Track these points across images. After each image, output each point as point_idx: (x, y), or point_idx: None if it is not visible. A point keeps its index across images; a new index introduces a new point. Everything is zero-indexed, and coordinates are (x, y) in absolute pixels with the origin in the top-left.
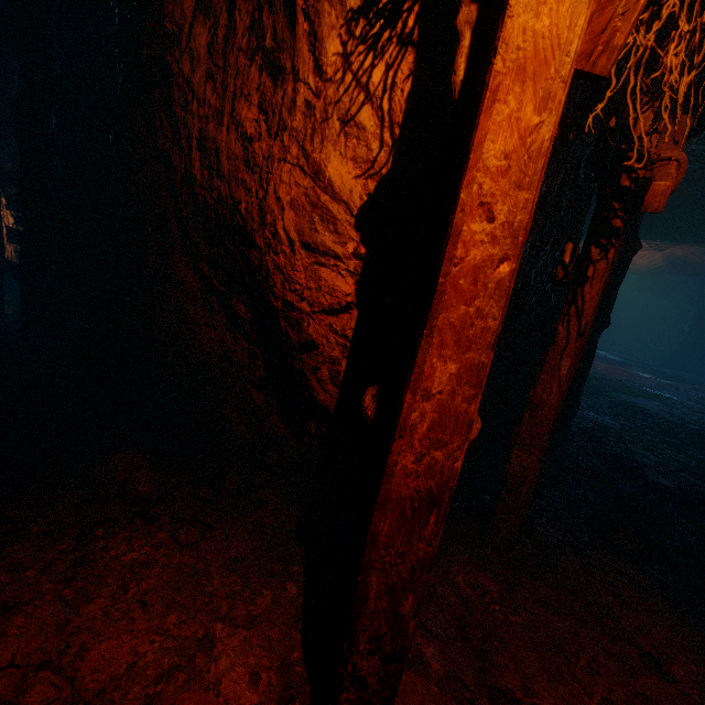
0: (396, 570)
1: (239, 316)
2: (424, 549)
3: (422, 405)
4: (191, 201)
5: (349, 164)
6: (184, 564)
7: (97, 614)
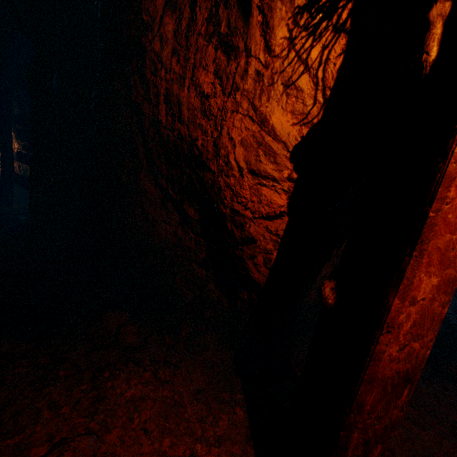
0: (372, 428)
1: (189, 216)
2: (397, 413)
3: (408, 309)
4: (156, 137)
5: (288, 115)
6: (166, 397)
7: (115, 441)
